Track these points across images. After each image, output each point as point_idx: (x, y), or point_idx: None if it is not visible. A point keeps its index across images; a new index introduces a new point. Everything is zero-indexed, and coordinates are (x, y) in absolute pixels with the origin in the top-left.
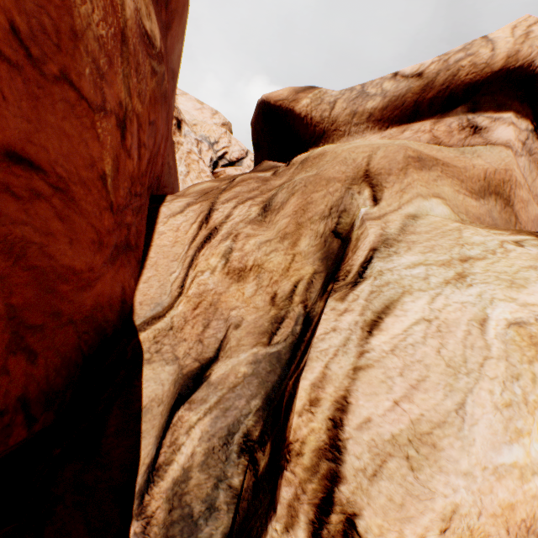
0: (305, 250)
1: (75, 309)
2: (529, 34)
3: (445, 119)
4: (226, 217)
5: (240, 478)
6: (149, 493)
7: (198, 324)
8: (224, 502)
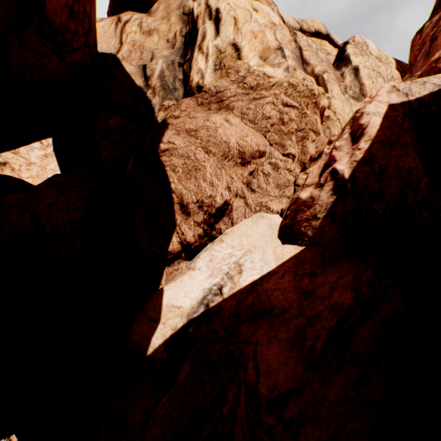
0: (174, 22)
1: (95, 3)
2: None
3: None
4: (130, 18)
5: (182, 76)
6: (150, 82)
7: (138, 53)
8: (179, 86)
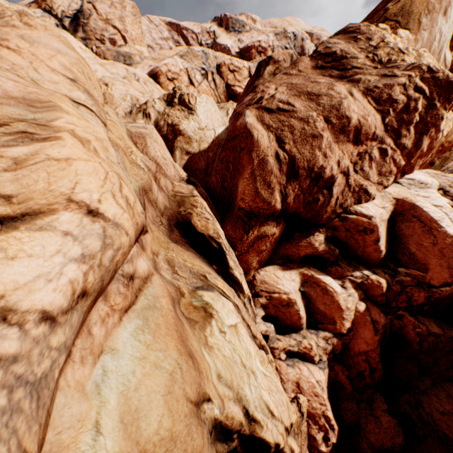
0: None
1: None
2: (129, 201)
3: (110, 288)
4: None
5: None
6: None
7: None
8: None
